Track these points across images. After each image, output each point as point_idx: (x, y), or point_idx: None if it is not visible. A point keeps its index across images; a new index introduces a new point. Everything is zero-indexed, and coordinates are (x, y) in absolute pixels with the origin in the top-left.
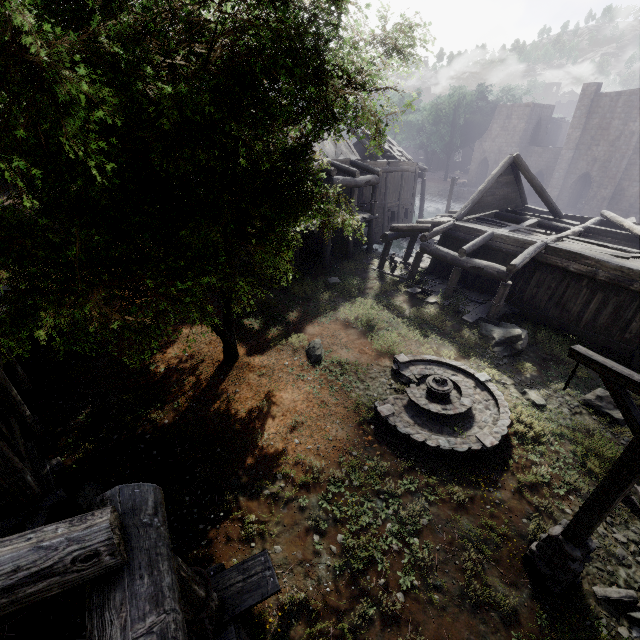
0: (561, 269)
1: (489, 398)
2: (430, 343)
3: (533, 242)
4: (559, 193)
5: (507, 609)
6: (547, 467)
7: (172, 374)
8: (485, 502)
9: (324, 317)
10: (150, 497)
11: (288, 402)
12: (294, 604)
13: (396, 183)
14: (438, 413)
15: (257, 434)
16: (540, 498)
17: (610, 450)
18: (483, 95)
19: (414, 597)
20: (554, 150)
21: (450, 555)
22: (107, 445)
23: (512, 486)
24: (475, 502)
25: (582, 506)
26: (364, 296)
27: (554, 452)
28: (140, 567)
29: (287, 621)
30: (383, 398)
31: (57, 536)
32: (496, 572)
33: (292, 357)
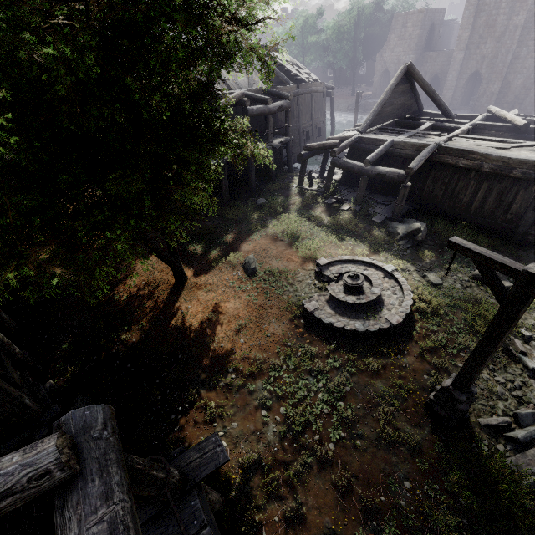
0: (452, 166)
1: (395, 285)
2: (346, 245)
3: (427, 145)
4: (453, 94)
5: (413, 444)
6: (443, 333)
7: (134, 301)
8: (394, 367)
9: (256, 235)
10: (99, 415)
11: (232, 310)
12: (251, 463)
13: (307, 104)
14: (354, 303)
15: (209, 340)
16: (438, 358)
17: (493, 313)
18: (380, 6)
19: (342, 445)
20: (447, 53)
21: (368, 411)
22: (89, 365)
23: (416, 352)
24: (387, 368)
25: (465, 363)
26: (288, 212)
27: (449, 321)
28: (91, 473)
29: (246, 476)
30: (309, 296)
31: (12, 464)
32: (404, 418)
33: (232, 273)
